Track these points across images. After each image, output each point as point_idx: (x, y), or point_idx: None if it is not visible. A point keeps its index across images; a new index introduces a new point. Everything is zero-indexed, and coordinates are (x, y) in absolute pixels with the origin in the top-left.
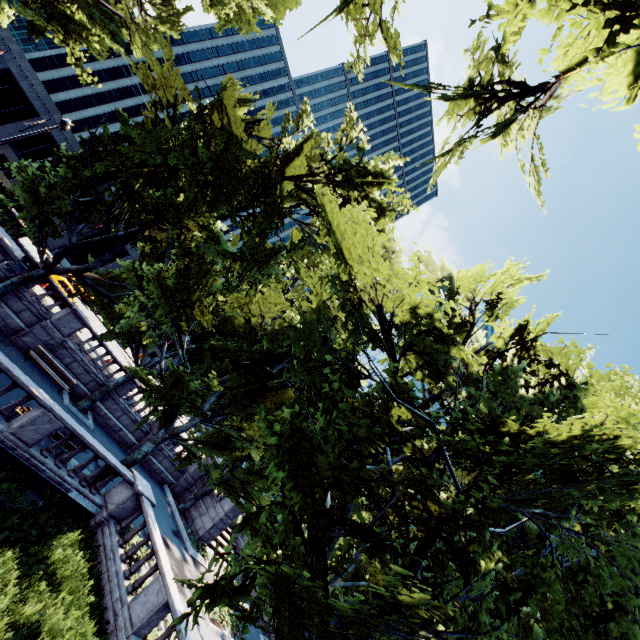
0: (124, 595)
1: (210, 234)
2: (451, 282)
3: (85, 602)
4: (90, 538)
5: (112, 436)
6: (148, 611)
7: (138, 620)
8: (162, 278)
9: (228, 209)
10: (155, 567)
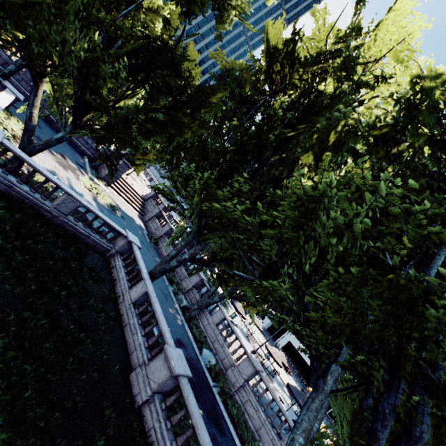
0: None
1: None
2: None
3: None
4: None
5: None
6: None
7: None
8: None
9: None
10: None
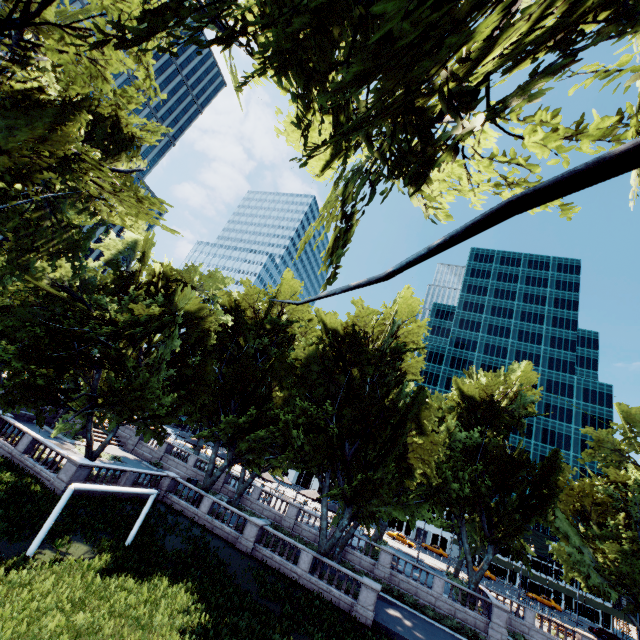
0: (12, 448)
1: None
2: (136, 246)
3: None
4: None
5: None
6: (26, 445)
7: (23, 449)
8: None
9: None
10: (23, 434)
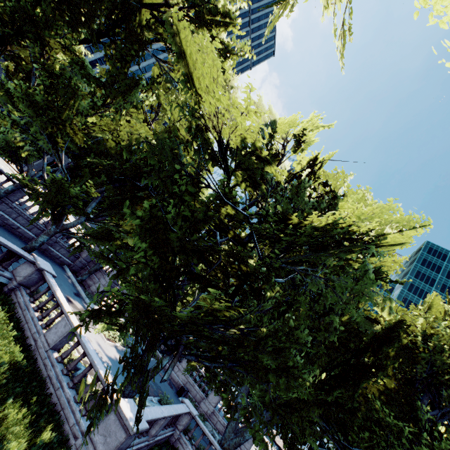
0: (40, 330)
1: (74, 57)
2: (273, 124)
3: (9, 335)
4: (6, 299)
5: (12, 232)
6: (59, 336)
7: (53, 342)
8: (30, 95)
9: (88, 32)
10: (61, 313)
